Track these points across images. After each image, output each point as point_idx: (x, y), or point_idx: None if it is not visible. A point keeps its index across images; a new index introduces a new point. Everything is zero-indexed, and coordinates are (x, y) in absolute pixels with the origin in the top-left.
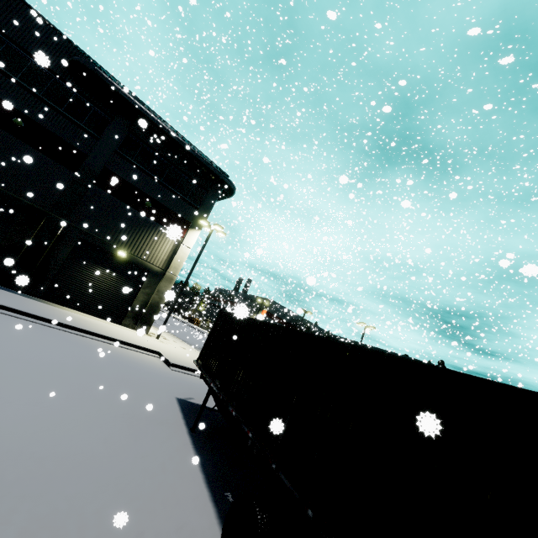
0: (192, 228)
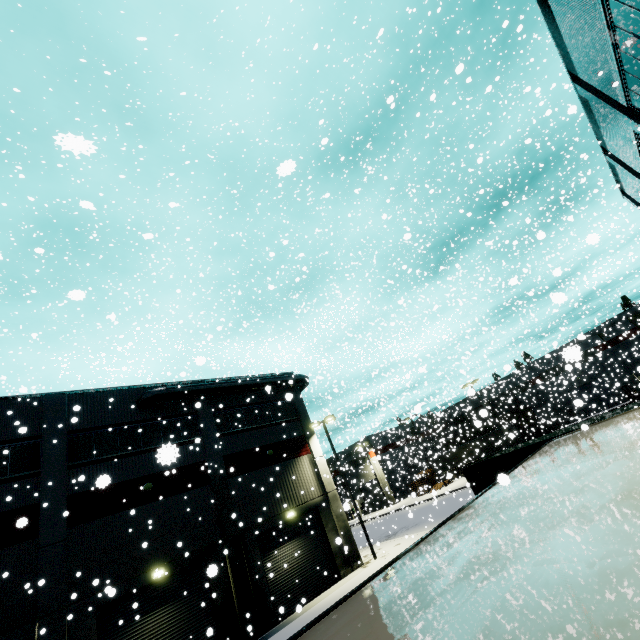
0: (309, 438)
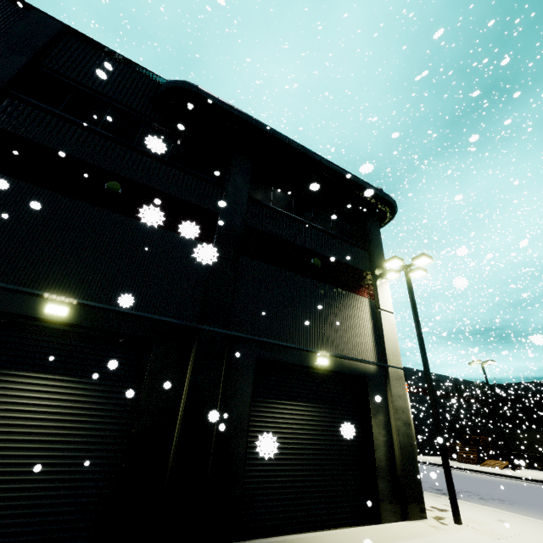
0: (377, 280)
